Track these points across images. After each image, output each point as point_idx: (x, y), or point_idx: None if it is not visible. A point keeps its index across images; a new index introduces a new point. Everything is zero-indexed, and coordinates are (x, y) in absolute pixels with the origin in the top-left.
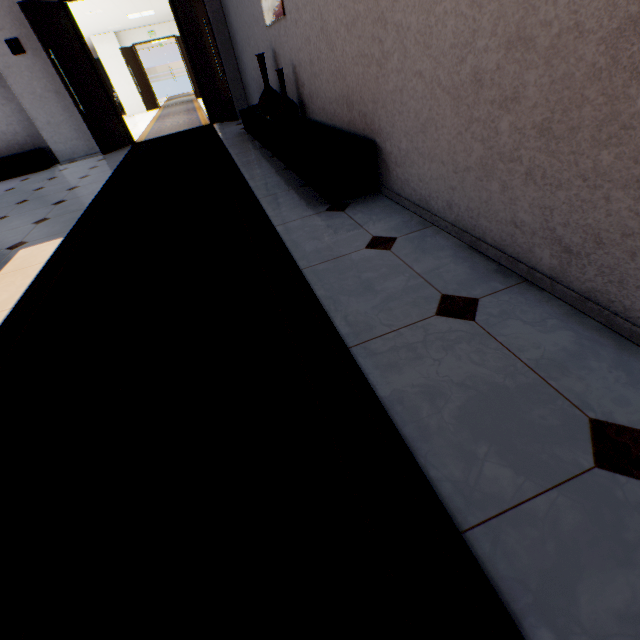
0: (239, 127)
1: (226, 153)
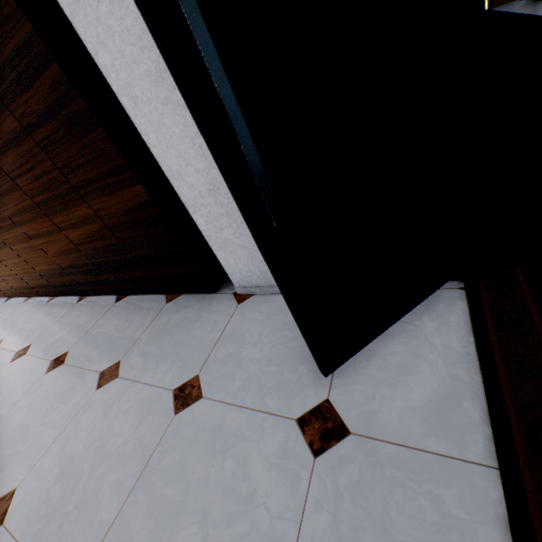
0: (522, 2)
1: (519, 15)
